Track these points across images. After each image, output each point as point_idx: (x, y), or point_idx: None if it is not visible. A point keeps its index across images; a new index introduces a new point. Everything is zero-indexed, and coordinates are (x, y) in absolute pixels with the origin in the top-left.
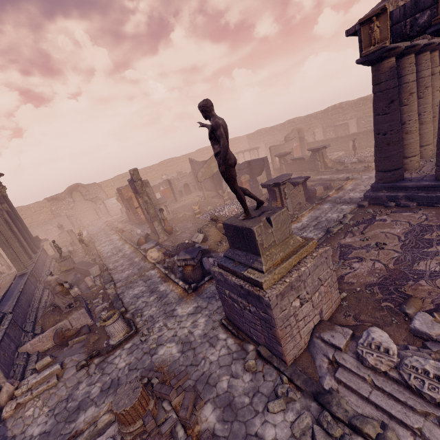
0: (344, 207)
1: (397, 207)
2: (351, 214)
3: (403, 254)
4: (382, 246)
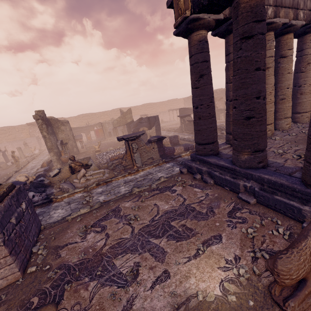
0: (176, 170)
1: (201, 180)
2: (165, 178)
3: (132, 237)
4: (131, 221)
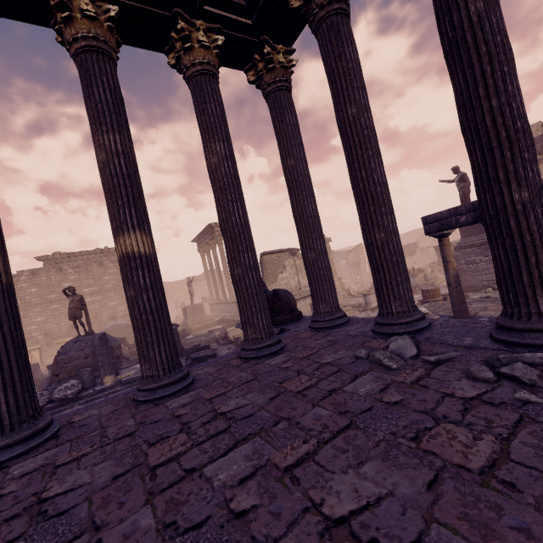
0: None
1: None
2: None
3: None
4: None
